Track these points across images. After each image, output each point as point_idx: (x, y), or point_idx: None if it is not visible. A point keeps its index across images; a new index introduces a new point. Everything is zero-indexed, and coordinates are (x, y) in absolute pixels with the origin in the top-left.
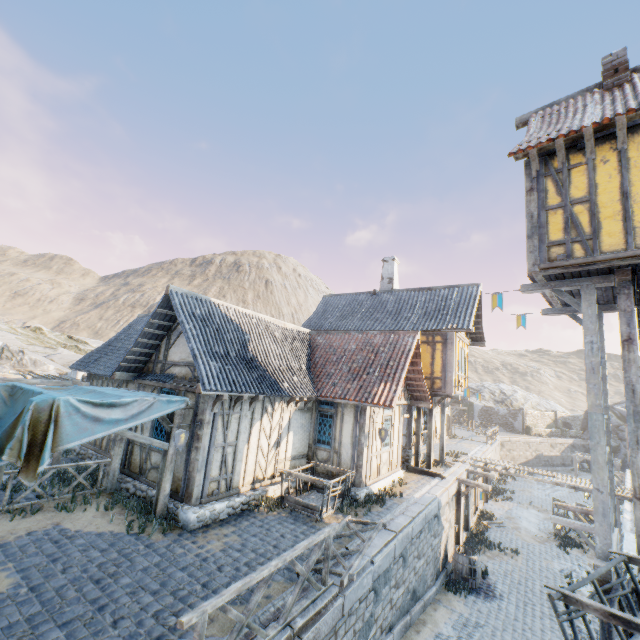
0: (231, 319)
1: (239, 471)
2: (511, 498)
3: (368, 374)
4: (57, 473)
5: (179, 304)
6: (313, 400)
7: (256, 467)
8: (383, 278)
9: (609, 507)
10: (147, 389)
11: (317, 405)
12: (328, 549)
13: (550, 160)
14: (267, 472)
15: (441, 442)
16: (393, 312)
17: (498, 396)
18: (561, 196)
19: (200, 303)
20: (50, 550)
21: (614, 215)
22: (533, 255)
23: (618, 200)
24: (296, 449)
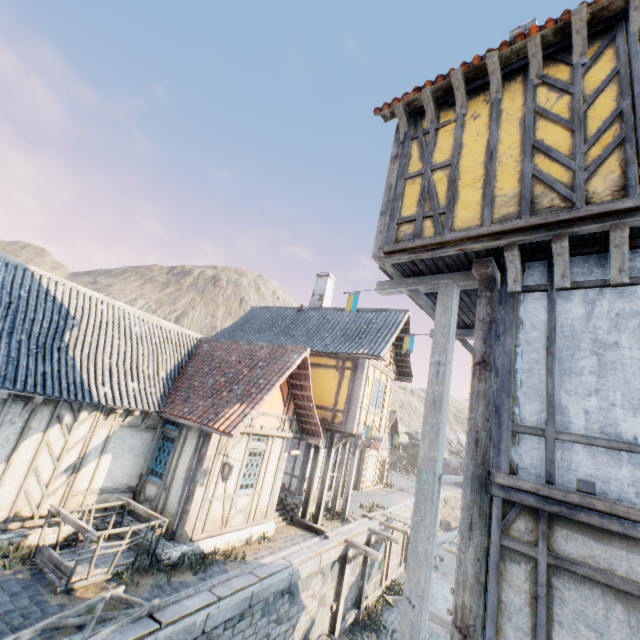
0: (55, 297)
1: None
2: (437, 567)
3: (230, 391)
4: None
5: None
6: (153, 416)
7: (18, 498)
8: (314, 294)
9: (419, 636)
10: None
11: (162, 424)
12: None
13: (421, 120)
14: (42, 507)
15: (347, 490)
16: (312, 330)
17: (455, 446)
18: (423, 161)
19: (3, 267)
20: None
21: (475, 181)
22: (382, 236)
23: (482, 162)
24: (114, 479)
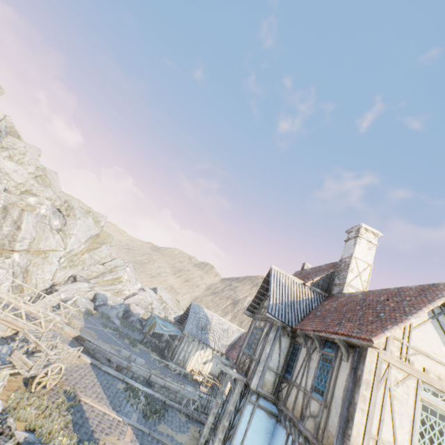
0: (207, 315)
1: (188, 362)
2: None
3: None
4: (156, 344)
5: (192, 307)
6: (223, 354)
7: (194, 365)
8: None
9: None
10: (180, 329)
11: (226, 358)
12: (182, 374)
13: None
14: (197, 370)
15: None
16: None
17: None
18: None
19: (199, 308)
20: (145, 353)
21: None
22: None
23: None
24: (212, 371)
